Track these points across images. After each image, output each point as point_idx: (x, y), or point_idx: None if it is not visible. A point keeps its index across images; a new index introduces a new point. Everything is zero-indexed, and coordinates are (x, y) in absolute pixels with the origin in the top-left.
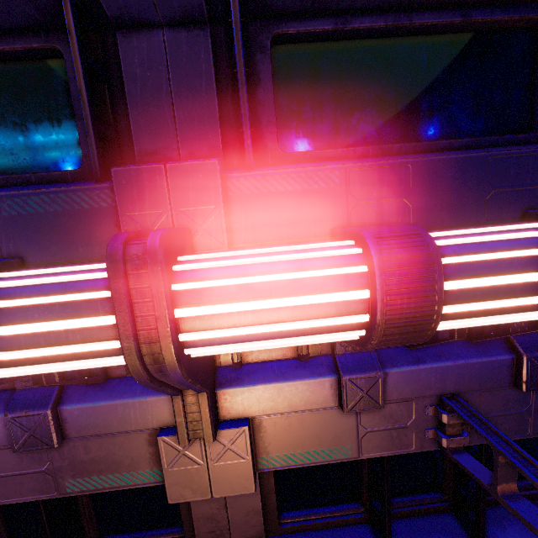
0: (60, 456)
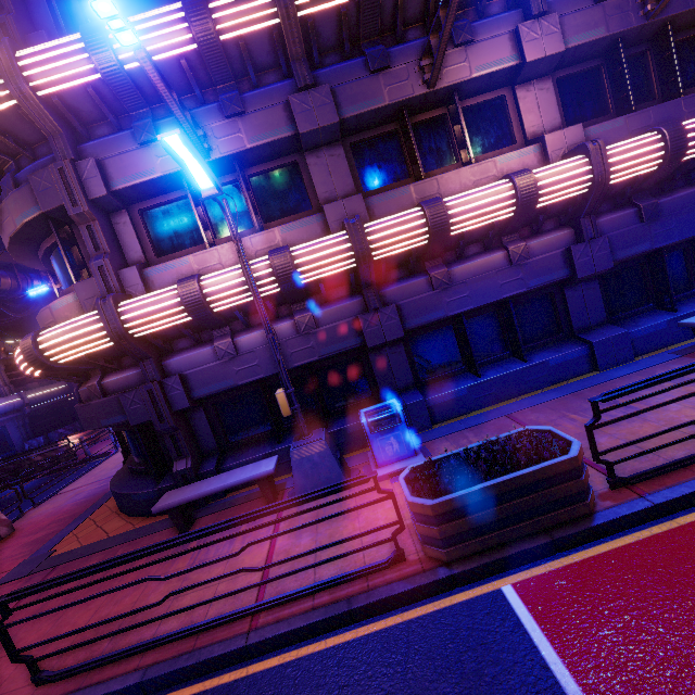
0: (471, 54)
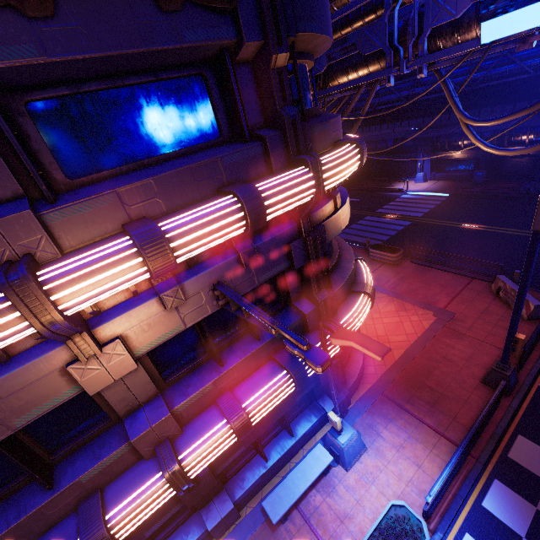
0: (1, 411)
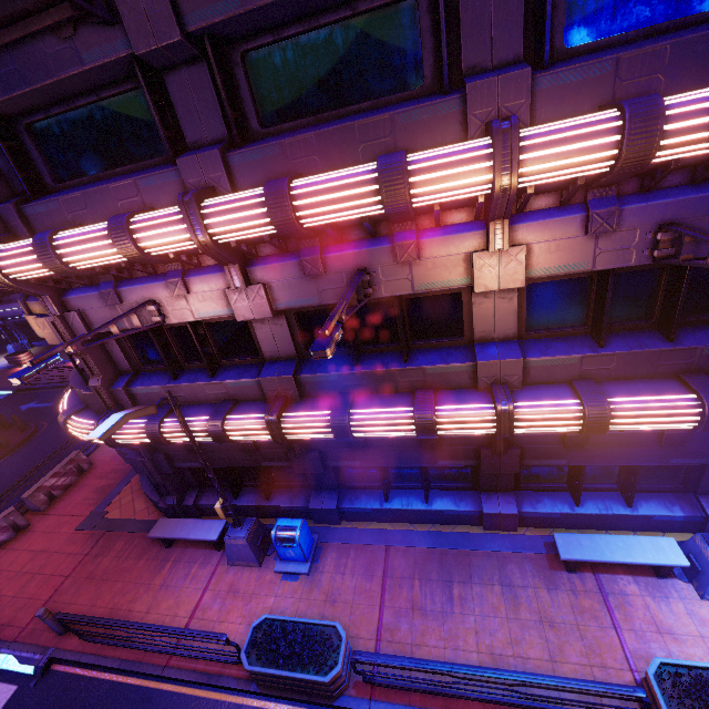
0: (416, 269)
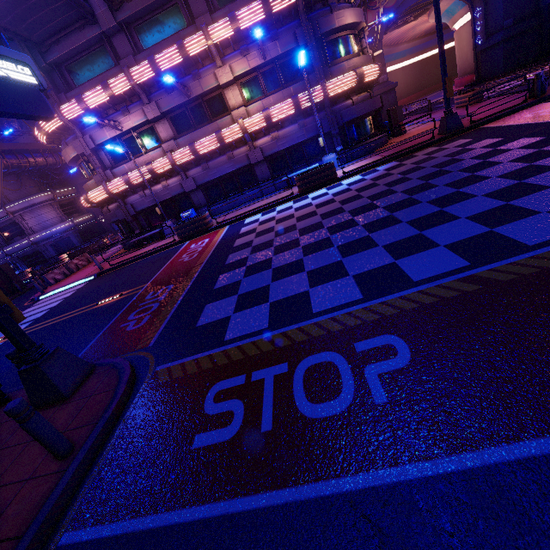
0: (201, 83)
